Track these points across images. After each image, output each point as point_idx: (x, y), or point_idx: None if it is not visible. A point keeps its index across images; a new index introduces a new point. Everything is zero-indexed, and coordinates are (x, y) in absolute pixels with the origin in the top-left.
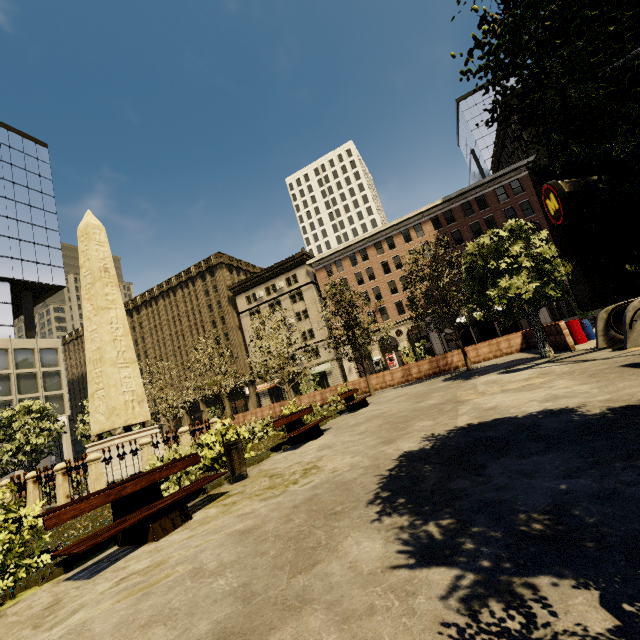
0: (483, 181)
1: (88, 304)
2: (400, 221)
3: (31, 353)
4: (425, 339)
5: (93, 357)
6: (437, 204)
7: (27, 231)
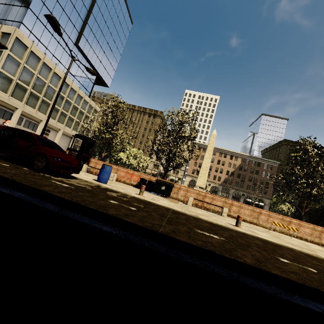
0: (264, 159)
1: (208, 154)
2: (233, 151)
3: (92, 108)
4: (216, 192)
5: (204, 168)
6: (247, 155)
7: (111, 57)
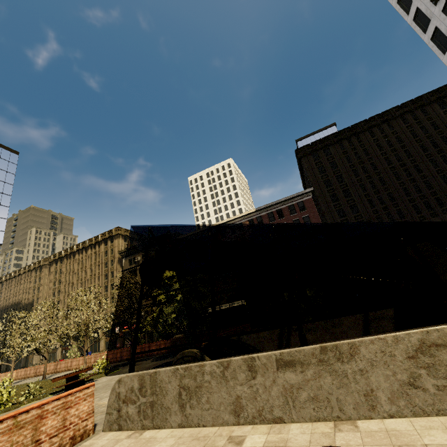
0: (281, 200)
1: None
2: (229, 220)
3: None
4: None
5: None
6: (252, 211)
7: None
